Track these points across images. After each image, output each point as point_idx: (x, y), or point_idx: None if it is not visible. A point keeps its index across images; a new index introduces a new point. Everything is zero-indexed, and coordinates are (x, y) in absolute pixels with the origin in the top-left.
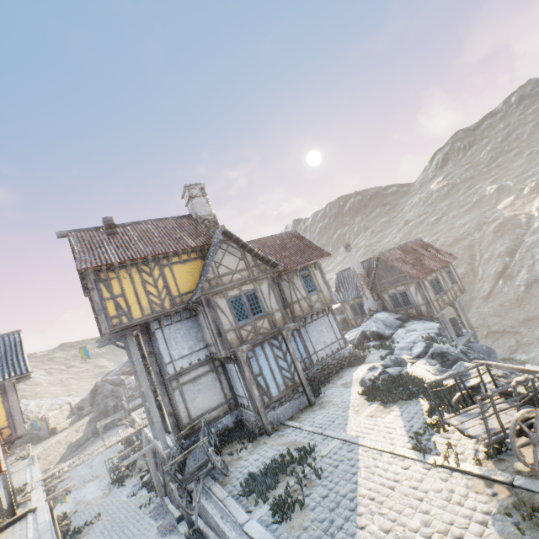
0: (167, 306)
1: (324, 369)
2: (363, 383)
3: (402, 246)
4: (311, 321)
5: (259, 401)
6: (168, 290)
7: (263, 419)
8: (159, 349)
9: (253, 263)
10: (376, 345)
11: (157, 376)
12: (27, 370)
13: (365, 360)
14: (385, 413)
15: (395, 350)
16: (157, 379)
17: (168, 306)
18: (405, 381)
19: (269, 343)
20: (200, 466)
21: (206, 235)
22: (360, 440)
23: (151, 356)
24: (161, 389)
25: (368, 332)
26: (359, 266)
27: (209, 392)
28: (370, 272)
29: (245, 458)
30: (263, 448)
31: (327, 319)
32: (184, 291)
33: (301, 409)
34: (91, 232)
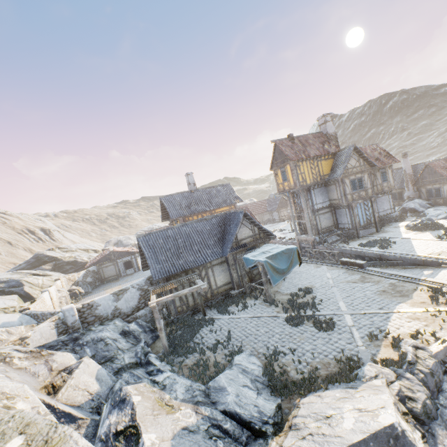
0: (318, 180)
1: (381, 221)
2: (407, 226)
3: (446, 158)
4: (379, 197)
5: (357, 225)
6: (319, 173)
7: (358, 232)
8: (312, 198)
9: (362, 163)
10: (412, 215)
11: (310, 209)
12: (242, 200)
13: (404, 220)
14: (422, 233)
15: (427, 216)
16: (310, 210)
17: (319, 180)
18: (433, 225)
19: (362, 202)
20: (337, 240)
21: (335, 145)
22: (411, 238)
23: (308, 201)
24: (311, 214)
25: (407, 208)
26: (409, 169)
27: (328, 220)
28: (415, 173)
29: (351, 242)
30: (359, 240)
31: (387, 197)
32: (324, 174)
33: (372, 233)
34: (283, 140)
